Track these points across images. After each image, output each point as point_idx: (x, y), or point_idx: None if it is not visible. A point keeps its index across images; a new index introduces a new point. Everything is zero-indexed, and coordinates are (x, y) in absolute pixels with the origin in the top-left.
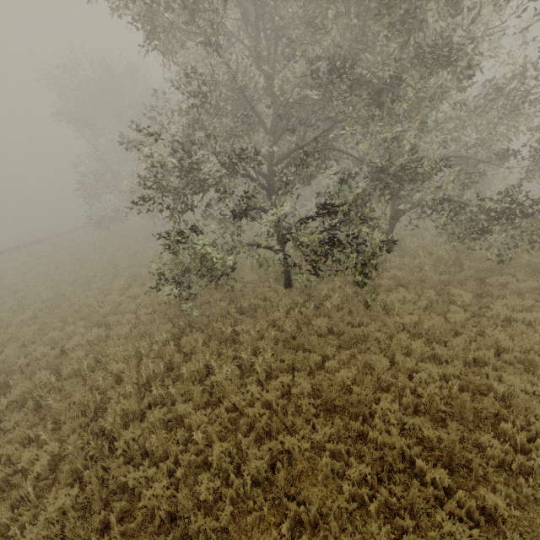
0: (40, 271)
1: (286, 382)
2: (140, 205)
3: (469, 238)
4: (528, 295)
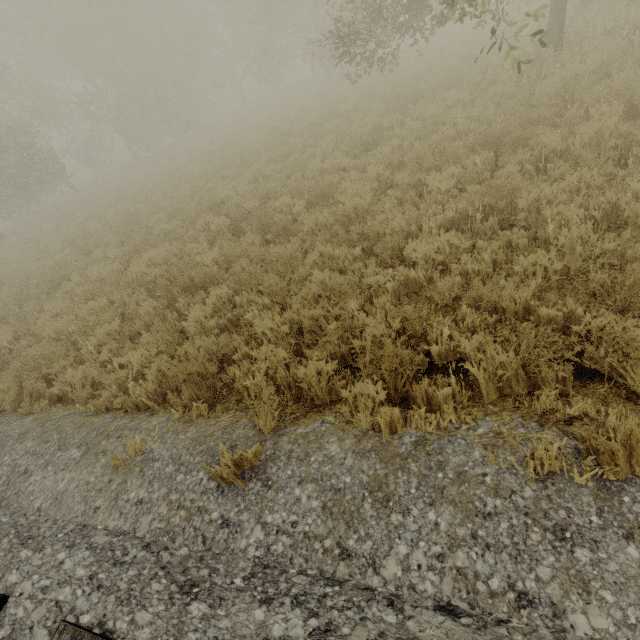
0: (99, 224)
1: None
2: None
3: None
4: None
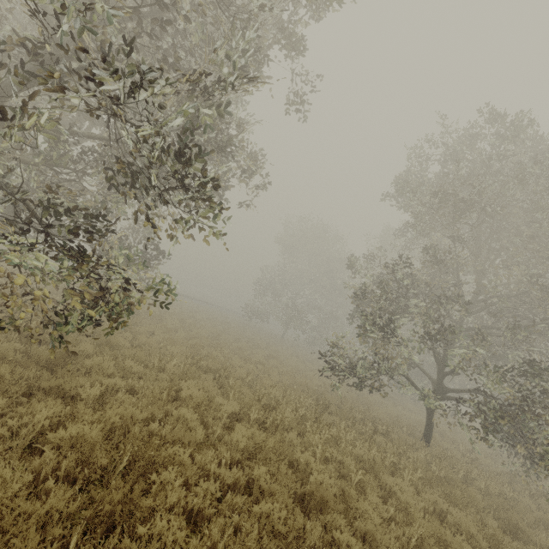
0: (203, 316)
1: (441, 505)
2: (357, 299)
3: None
4: None
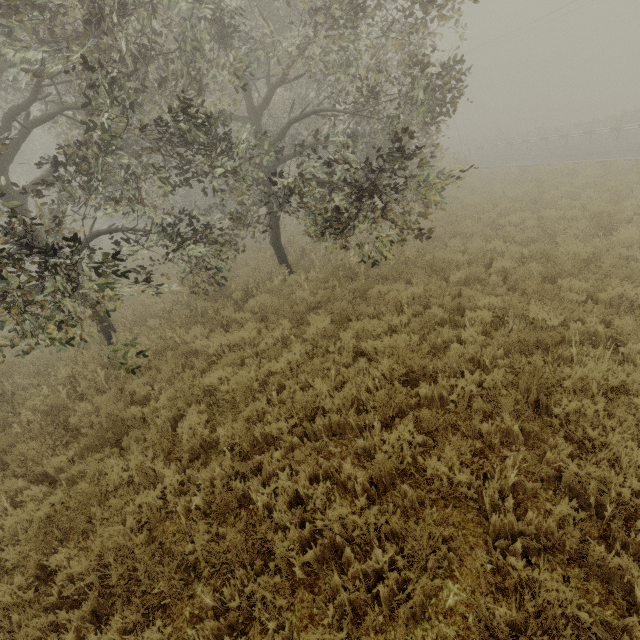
0: None
1: None
2: None
3: (341, 234)
4: (408, 308)
